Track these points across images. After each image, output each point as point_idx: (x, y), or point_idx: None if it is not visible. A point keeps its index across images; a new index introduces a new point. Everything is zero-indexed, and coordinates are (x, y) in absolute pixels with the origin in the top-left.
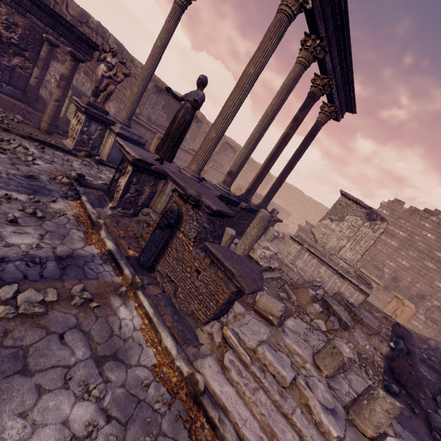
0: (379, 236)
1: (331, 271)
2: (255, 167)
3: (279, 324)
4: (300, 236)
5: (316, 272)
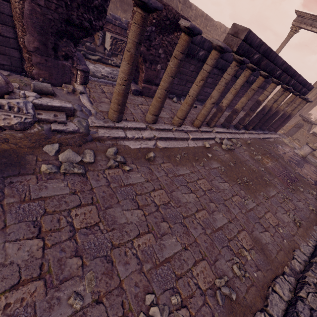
0: None
1: None
2: None
3: None
4: None
5: None
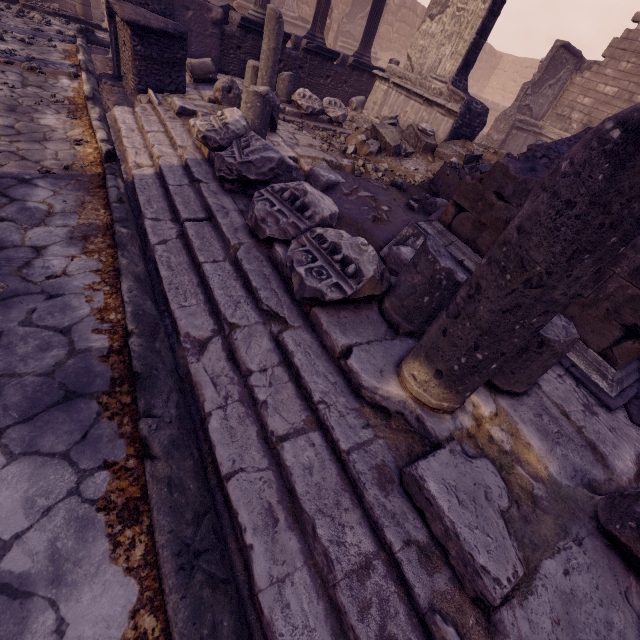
0: (489, 5)
1: (419, 102)
2: None
3: (227, 101)
4: (389, 70)
5: (402, 115)
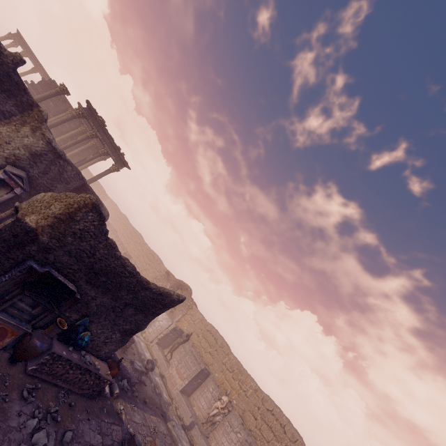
0: None
1: None
2: (90, 177)
3: None
4: None
5: None
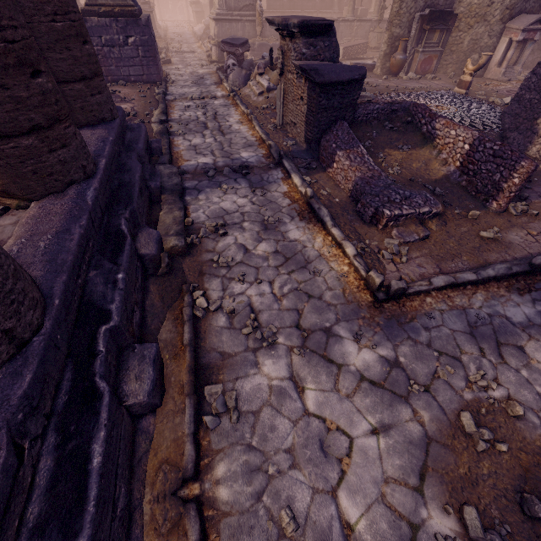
0: None
1: None
2: None
3: None
4: None
5: None
